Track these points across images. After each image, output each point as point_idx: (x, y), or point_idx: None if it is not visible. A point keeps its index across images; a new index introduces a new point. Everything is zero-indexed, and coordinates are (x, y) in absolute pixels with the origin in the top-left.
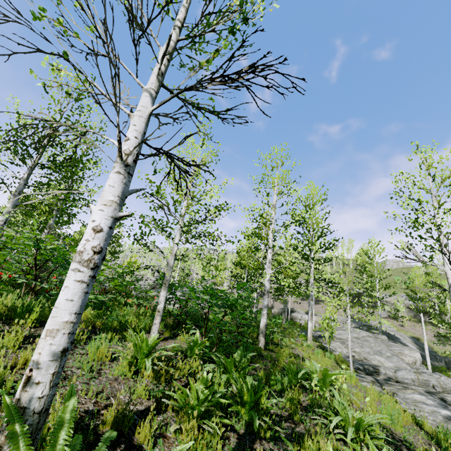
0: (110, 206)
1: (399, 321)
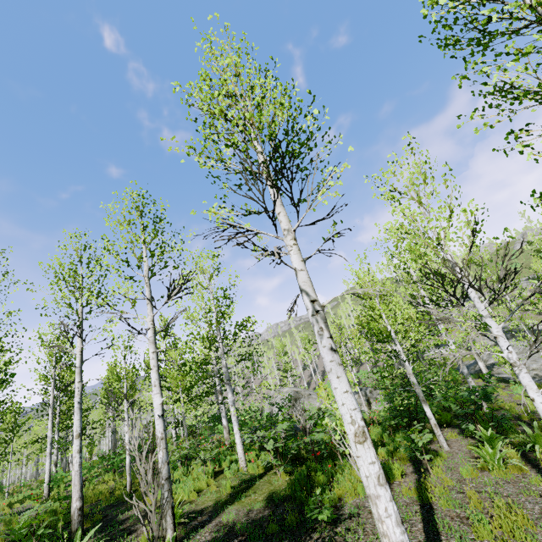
0: (539, 391)
1: (541, 314)
